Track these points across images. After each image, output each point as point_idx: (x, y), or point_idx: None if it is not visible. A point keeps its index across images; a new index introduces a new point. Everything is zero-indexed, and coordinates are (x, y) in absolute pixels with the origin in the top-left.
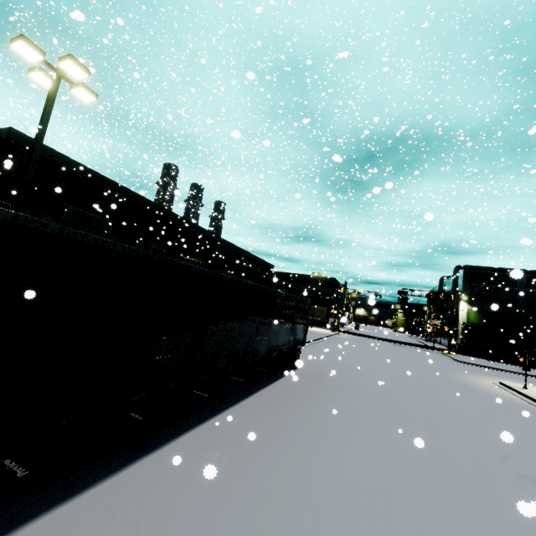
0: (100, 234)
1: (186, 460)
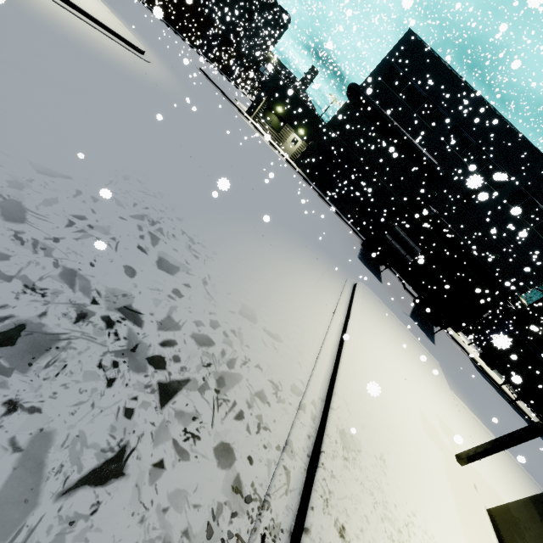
0: (542, 359)
1: (516, 413)
